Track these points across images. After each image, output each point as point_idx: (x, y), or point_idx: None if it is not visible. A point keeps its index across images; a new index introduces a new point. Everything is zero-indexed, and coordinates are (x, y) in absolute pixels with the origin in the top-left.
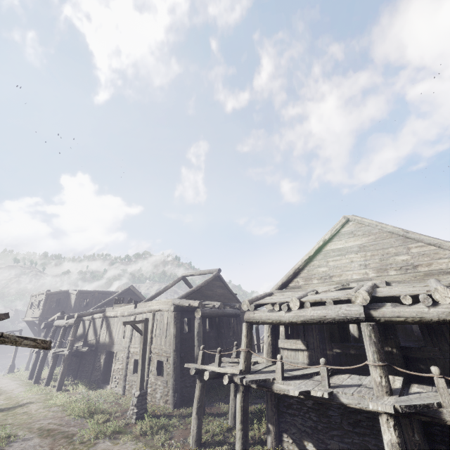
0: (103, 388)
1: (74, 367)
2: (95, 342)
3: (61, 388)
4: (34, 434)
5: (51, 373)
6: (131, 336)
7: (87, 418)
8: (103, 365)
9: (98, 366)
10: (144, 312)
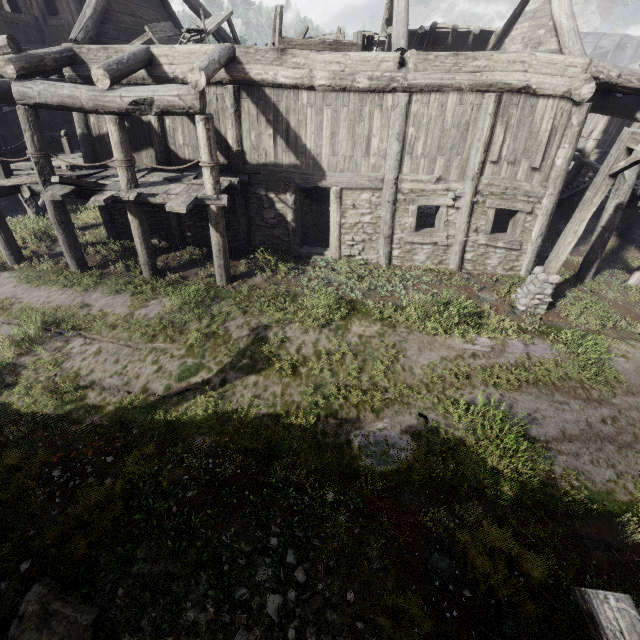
0: (313, 257)
1: (153, 220)
2: (223, 162)
3: (230, 276)
4: (489, 390)
5: (151, 249)
6: (402, 154)
7: (475, 329)
8: (295, 216)
9: (271, 219)
10: (456, 88)
